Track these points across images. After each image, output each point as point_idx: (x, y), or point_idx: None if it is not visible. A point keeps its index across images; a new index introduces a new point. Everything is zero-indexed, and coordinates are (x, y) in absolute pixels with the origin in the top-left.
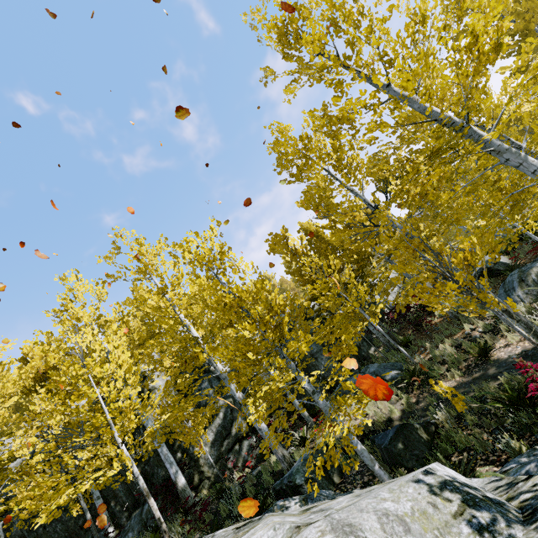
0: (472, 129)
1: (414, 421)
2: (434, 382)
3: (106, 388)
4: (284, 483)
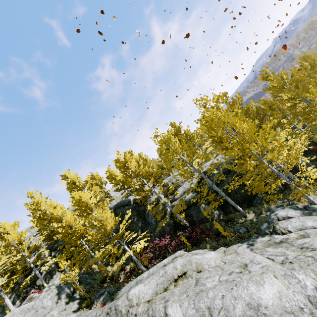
0: None
1: None
2: None
3: None
4: None
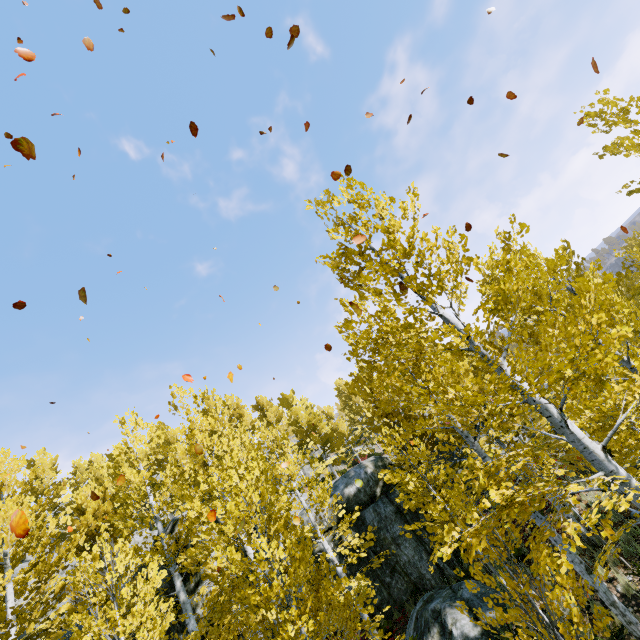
0: (574, 435)
1: None
2: None
3: None
4: None
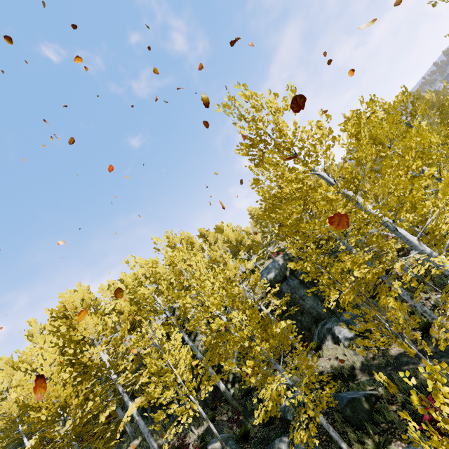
0: (401, 234)
1: (365, 383)
2: (375, 374)
3: (177, 371)
4: (281, 414)
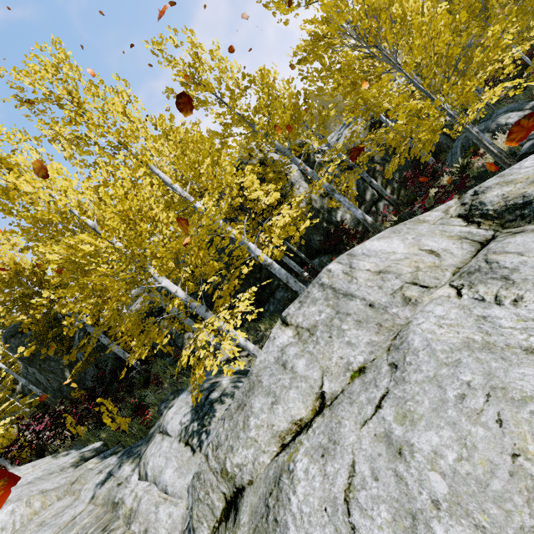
0: None
1: None
2: None
3: None
4: None
